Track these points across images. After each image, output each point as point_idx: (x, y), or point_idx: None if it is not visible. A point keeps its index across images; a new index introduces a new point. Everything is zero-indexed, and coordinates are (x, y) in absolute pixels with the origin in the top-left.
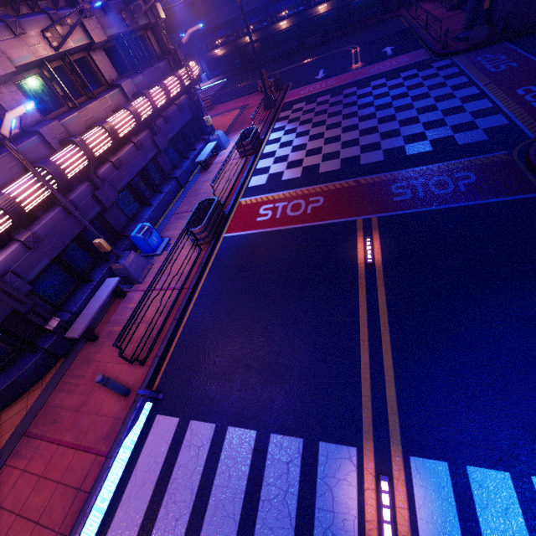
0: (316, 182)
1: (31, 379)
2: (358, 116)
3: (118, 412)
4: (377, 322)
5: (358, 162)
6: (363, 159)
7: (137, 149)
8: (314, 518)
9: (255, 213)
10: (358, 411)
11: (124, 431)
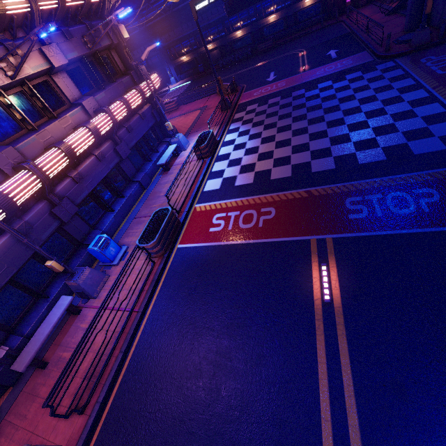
0: (268, 190)
1: None
2: (307, 119)
3: None
4: (340, 391)
5: (308, 169)
6: (314, 166)
7: (99, 160)
8: None
9: (208, 223)
10: None
11: None
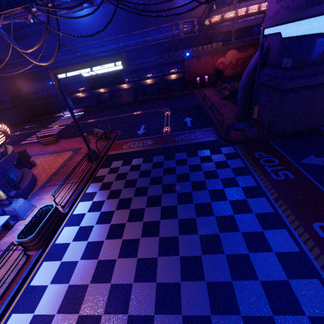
0: None
1: None
2: (161, 207)
3: None
4: None
5: None
6: None
7: None
8: None
9: None
10: None
11: None
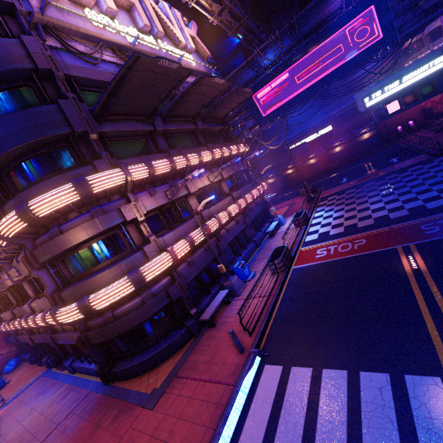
0: (357, 232)
1: (177, 346)
2: (380, 195)
3: (237, 362)
4: (433, 301)
5: (387, 218)
6: (392, 216)
7: (236, 223)
8: (414, 422)
9: (313, 254)
10: (434, 355)
11: (244, 371)
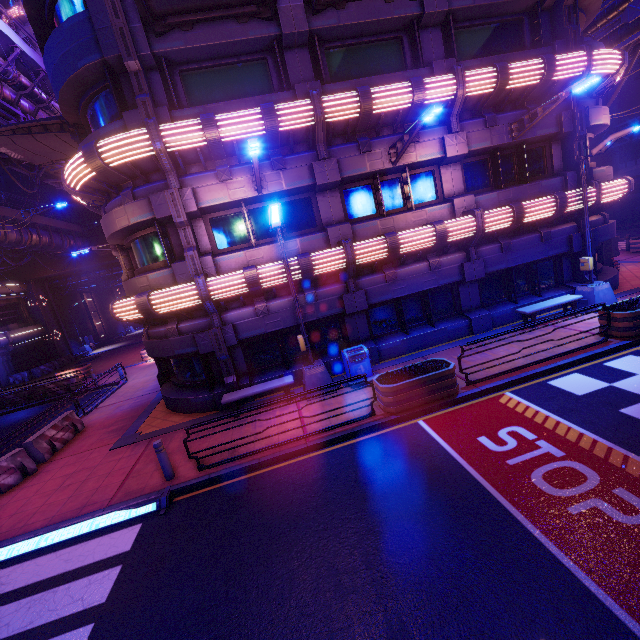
0: None
1: (197, 407)
2: None
3: (150, 485)
4: None
5: None
6: None
7: (430, 269)
8: None
9: (490, 426)
10: None
11: (127, 503)
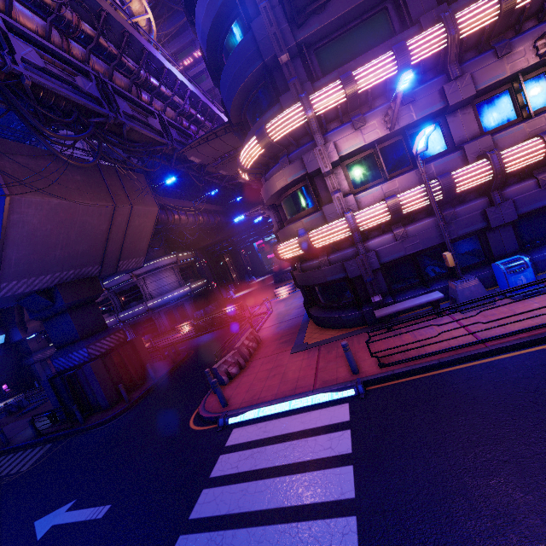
0: None
1: (347, 323)
2: None
3: (341, 377)
4: None
5: None
6: None
7: None
8: None
9: None
10: None
11: (329, 388)
